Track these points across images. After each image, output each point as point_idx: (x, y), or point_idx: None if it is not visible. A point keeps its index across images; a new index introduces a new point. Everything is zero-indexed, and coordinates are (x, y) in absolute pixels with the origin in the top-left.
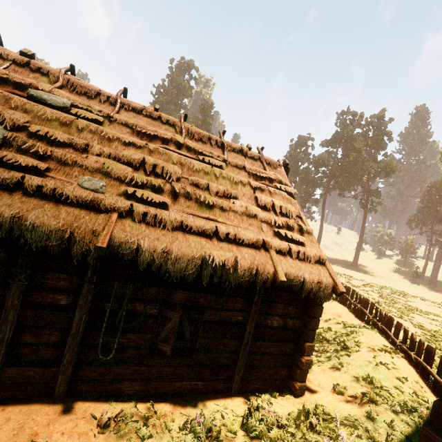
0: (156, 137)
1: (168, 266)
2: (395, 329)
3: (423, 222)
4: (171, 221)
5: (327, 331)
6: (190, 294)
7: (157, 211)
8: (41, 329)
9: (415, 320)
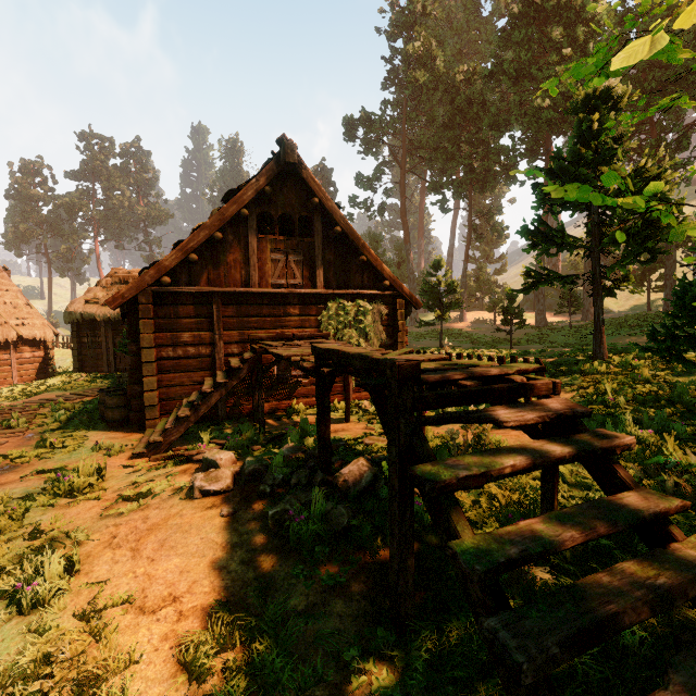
0: None
1: None
2: None
3: None
4: None
5: None
6: None
7: None
8: None
9: None
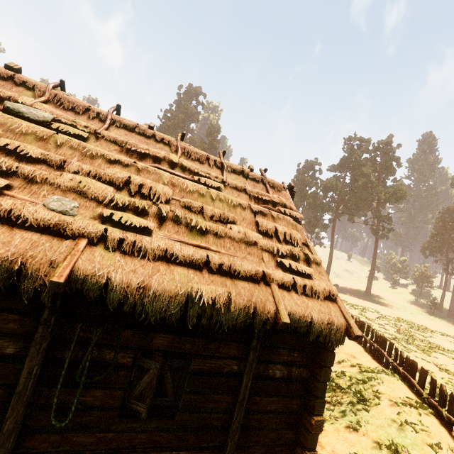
0: (147, 155)
1: (144, 305)
2: (420, 376)
3: (438, 250)
4: (153, 249)
5: (341, 376)
6: (173, 338)
7: (137, 237)
8: None
9: (439, 360)
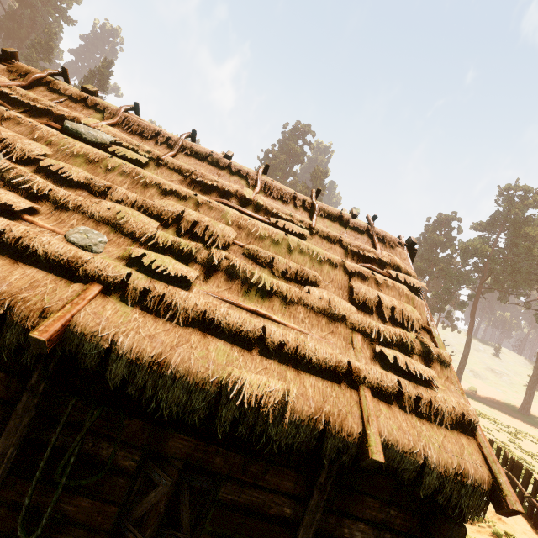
0: (216, 188)
1: (157, 390)
2: None
3: None
4: (186, 309)
5: None
6: (198, 444)
7: (168, 290)
8: None
9: None
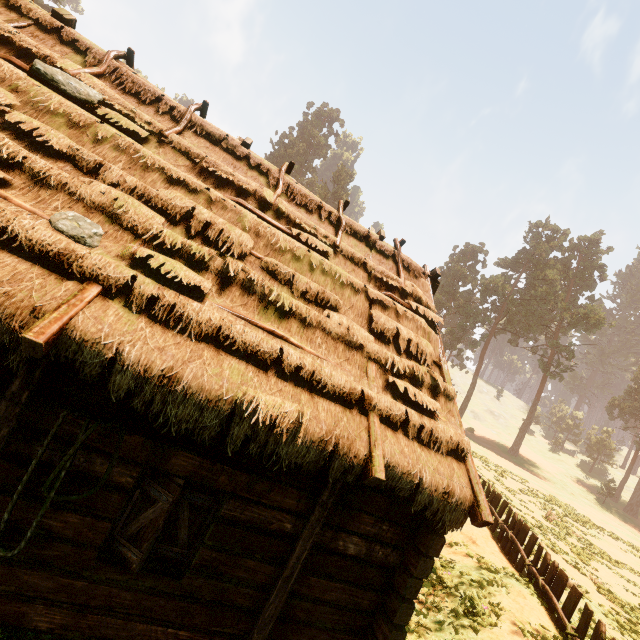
0: (231, 183)
1: (166, 405)
2: (568, 598)
3: (632, 412)
4: (199, 322)
5: (448, 566)
6: (203, 463)
7: (179, 300)
8: None
9: (599, 575)
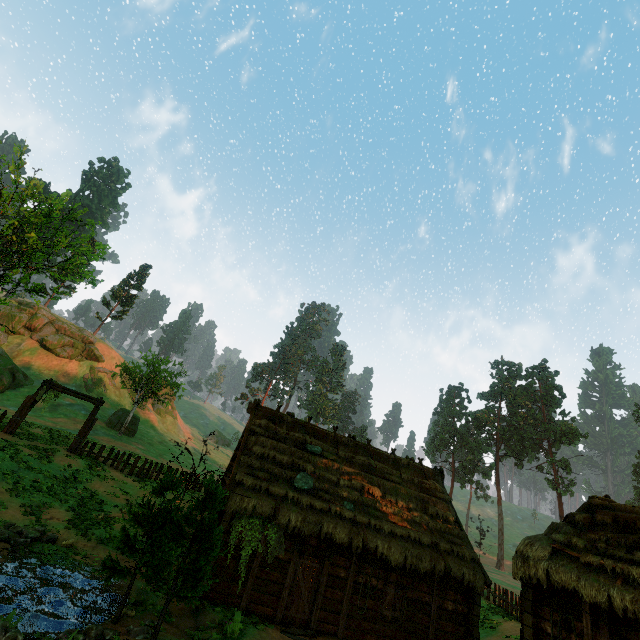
0: (360, 463)
1: (390, 556)
2: None
3: None
4: (387, 528)
5: None
6: (398, 576)
7: (380, 522)
8: (333, 589)
9: None
